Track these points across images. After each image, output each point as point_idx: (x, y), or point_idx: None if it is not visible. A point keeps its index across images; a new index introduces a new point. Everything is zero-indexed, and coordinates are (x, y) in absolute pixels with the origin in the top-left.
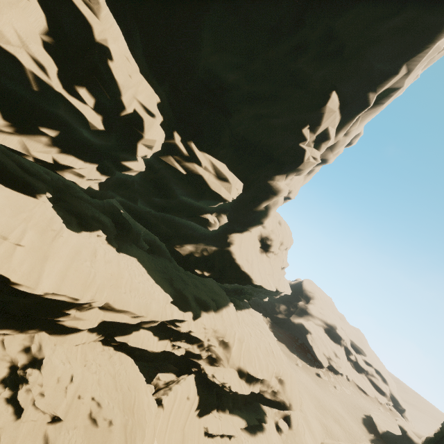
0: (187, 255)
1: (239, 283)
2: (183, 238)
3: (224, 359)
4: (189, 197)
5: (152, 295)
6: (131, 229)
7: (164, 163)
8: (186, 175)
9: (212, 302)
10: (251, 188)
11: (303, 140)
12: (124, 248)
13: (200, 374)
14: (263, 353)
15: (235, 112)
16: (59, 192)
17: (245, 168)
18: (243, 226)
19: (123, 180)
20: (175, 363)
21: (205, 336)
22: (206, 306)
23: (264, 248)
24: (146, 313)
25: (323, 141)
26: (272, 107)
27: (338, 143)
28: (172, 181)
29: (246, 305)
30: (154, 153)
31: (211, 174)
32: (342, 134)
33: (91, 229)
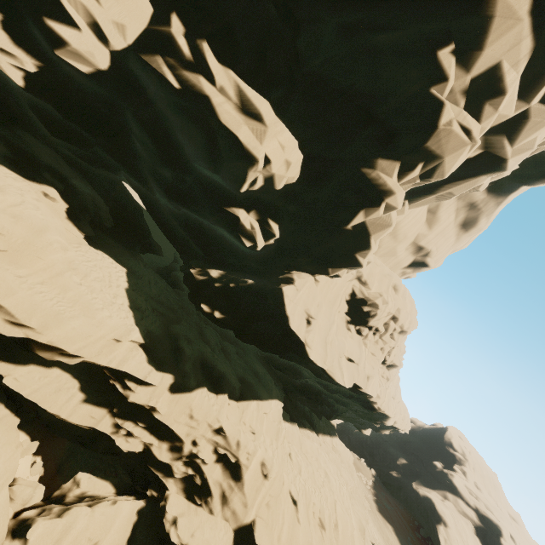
0: (203, 283)
1: (281, 353)
2: (214, 263)
3: (216, 494)
4: (202, 160)
5: (93, 310)
6: (148, 238)
7: (150, 70)
8: (182, 93)
9: (235, 381)
10: (328, 179)
11: (439, 79)
12: (116, 251)
13: (158, 506)
14: (313, 518)
15: (306, 22)
16: (13, 121)
17: (317, 136)
18: (315, 262)
19: (100, 112)
20: (129, 467)
21: (189, 433)
22: (218, 384)
23: (354, 318)
24: (43, 326)
25: (488, 98)
26: (375, 2)
27: (526, 119)
28: (174, 124)
29: (330, 430)
30: (133, 48)
31: (230, 102)
32: (535, 94)
33: (34, 178)
